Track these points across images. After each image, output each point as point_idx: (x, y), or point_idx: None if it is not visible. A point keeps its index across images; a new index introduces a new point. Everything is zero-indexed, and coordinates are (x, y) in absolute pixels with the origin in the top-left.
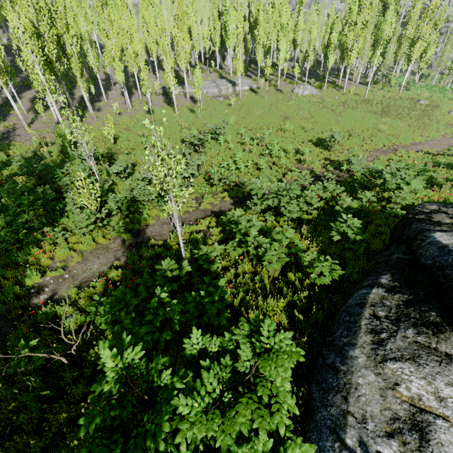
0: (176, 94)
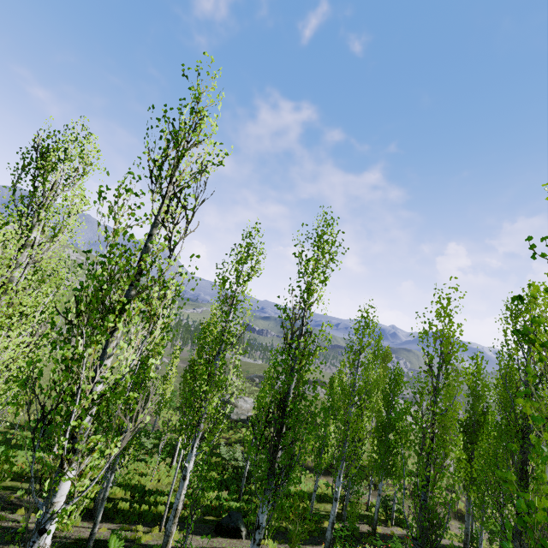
0: None
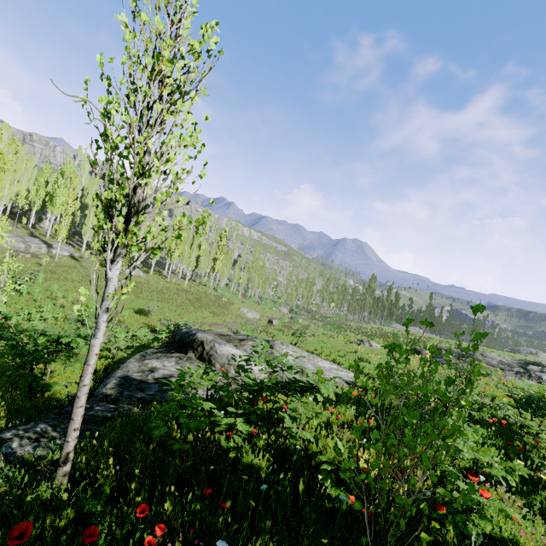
0: None
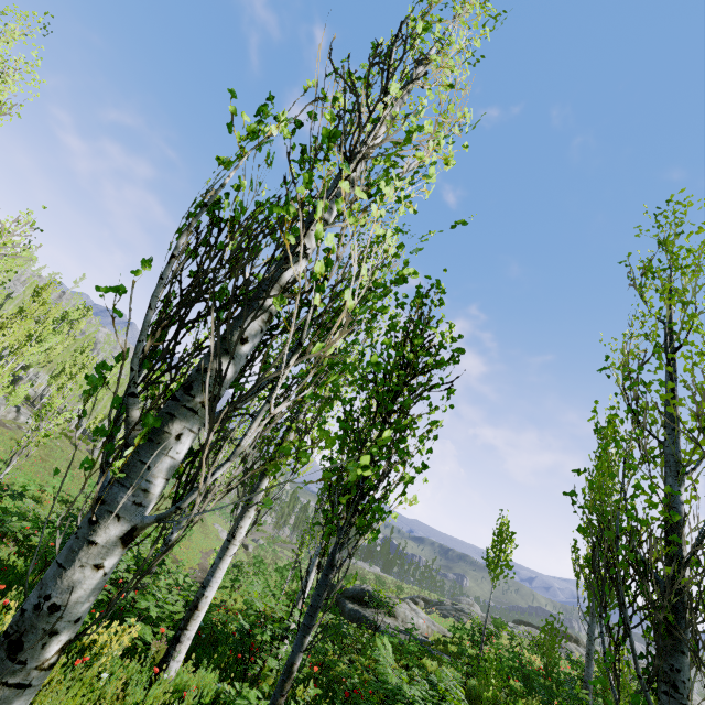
0: None
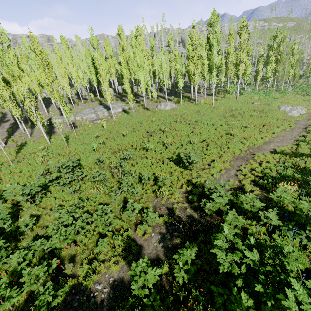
0: (60, 123)
